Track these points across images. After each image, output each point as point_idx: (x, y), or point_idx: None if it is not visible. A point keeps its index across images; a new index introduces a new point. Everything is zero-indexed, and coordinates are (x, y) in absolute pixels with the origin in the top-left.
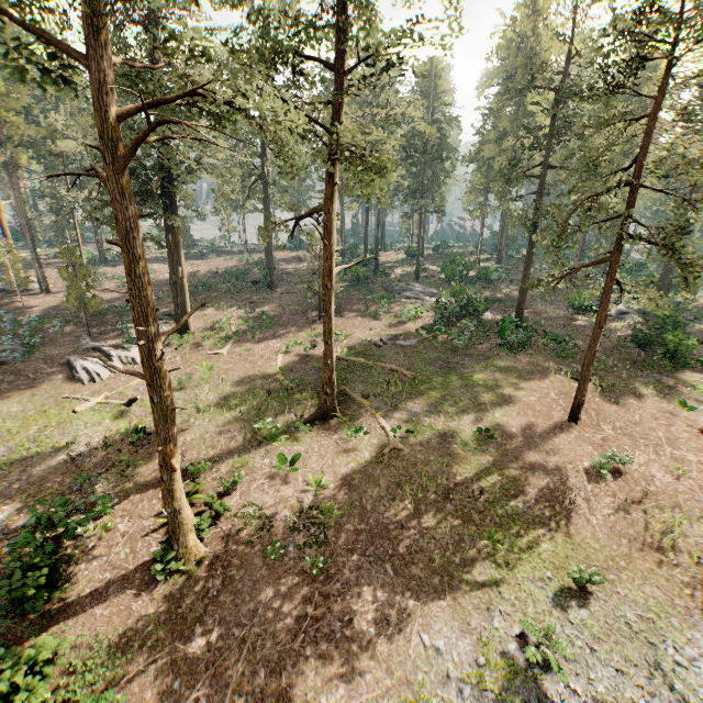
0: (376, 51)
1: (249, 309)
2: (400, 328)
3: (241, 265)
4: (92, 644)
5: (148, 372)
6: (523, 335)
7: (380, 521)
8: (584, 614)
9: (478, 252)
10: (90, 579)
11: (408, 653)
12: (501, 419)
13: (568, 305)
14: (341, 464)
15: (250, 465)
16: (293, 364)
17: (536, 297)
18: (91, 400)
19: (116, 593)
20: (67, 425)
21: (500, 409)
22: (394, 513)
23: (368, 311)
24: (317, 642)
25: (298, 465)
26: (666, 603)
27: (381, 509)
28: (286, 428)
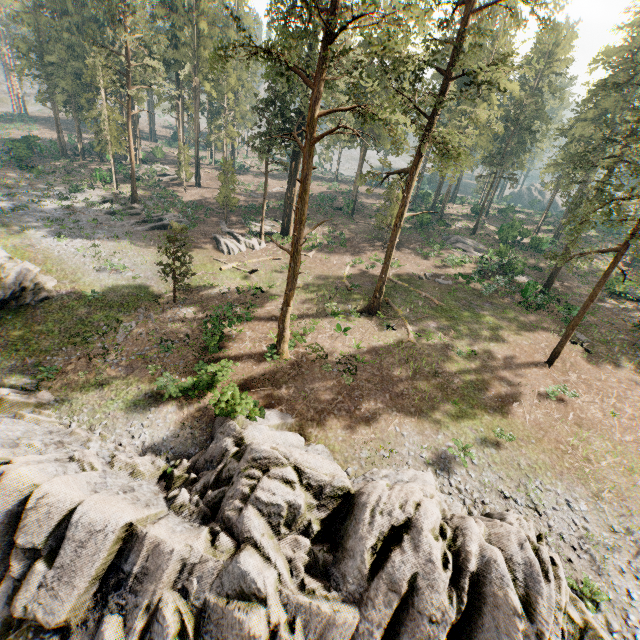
0: (474, 77)
1: (331, 229)
2: (442, 270)
3: (330, 192)
4: (236, 375)
5: (293, 251)
6: (542, 299)
7: (389, 374)
8: (494, 452)
9: (540, 222)
10: (234, 351)
11: (386, 430)
12: (493, 347)
13: (605, 288)
14: (373, 340)
15: (319, 325)
16: (356, 275)
17: (578, 274)
18: (229, 264)
19: (247, 360)
20: (217, 275)
21: (496, 341)
22: (399, 373)
23: (421, 251)
24: (341, 410)
25: (347, 333)
26: (549, 465)
27: (392, 369)
28: (343, 312)
